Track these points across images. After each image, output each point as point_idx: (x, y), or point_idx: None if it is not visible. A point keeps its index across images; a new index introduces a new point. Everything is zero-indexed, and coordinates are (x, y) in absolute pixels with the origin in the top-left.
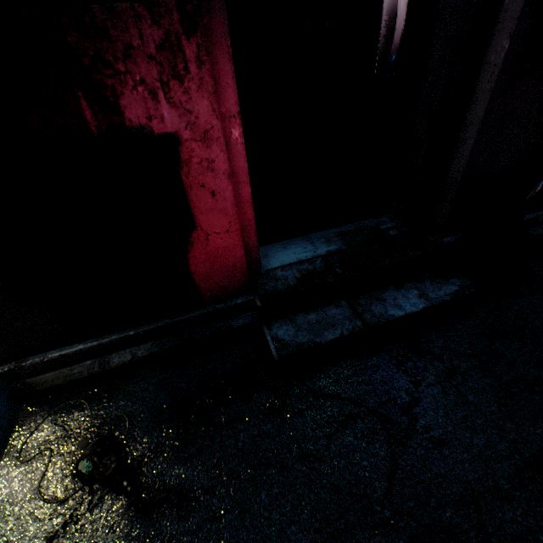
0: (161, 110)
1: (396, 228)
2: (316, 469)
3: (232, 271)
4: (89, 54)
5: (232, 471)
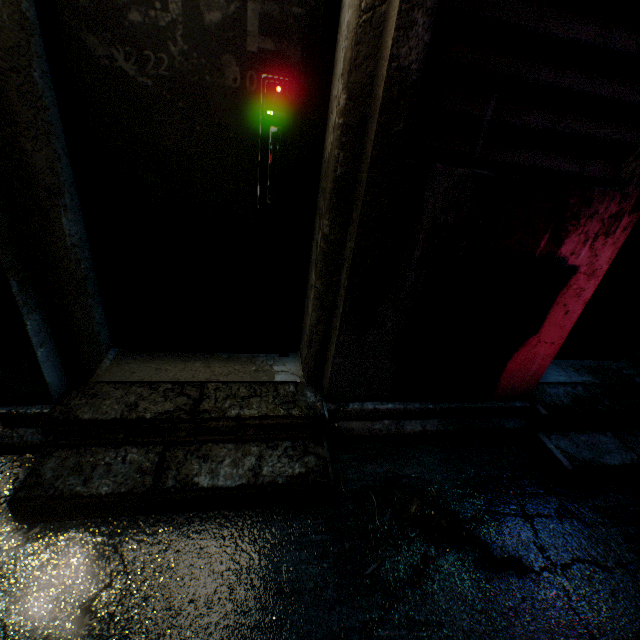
0: (581, 251)
1: (639, 377)
2: (638, 578)
3: (529, 376)
4: (572, 211)
5: (557, 558)
